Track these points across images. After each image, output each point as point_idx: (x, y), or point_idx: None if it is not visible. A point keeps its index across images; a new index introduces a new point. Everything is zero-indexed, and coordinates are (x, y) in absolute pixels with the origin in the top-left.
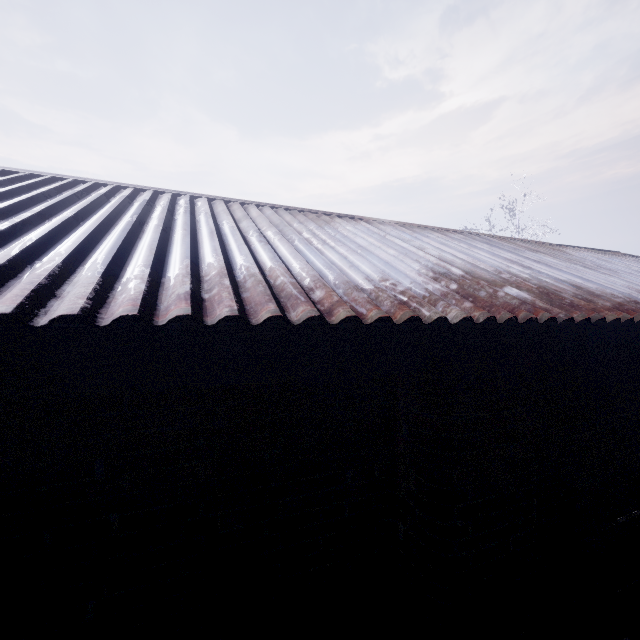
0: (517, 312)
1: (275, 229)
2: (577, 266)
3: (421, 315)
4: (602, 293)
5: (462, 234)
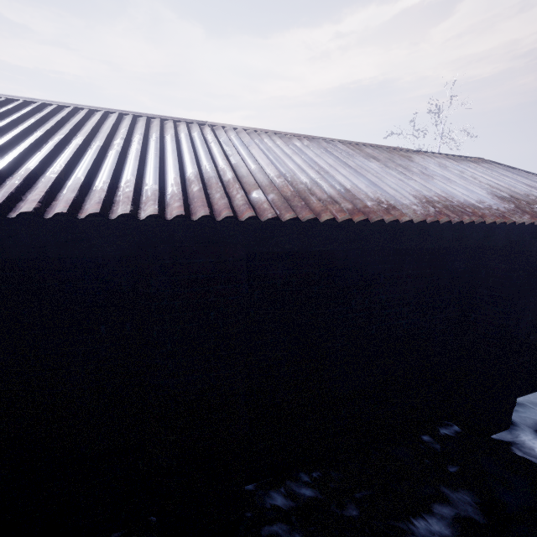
0: (223, 211)
1: (84, 136)
2: (393, 172)
3: (116, 212)
4: (366, 197)
5: (312, 140)
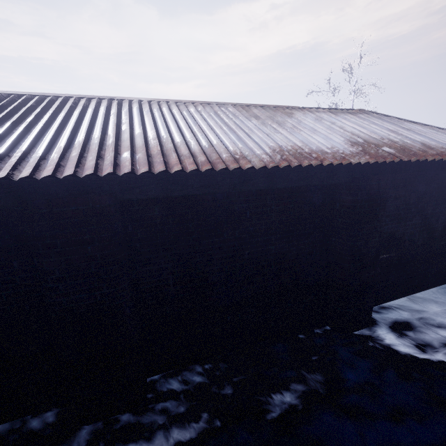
0: (87, 170)
1: None
2: (265, 127)
3: None
4: (224, 150)
5: (207, 105)
